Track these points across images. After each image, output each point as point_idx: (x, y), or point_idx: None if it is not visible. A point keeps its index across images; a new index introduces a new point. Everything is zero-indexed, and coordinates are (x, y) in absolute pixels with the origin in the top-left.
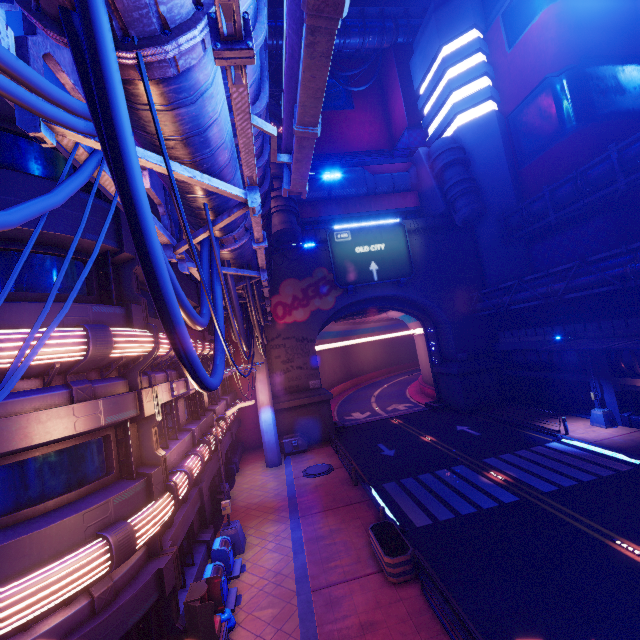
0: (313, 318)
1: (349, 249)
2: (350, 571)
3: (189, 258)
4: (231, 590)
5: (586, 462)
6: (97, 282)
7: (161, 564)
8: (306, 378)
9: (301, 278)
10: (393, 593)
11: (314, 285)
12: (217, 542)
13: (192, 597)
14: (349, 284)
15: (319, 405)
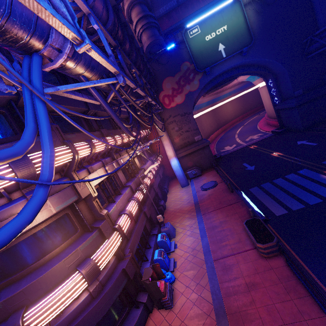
0: (187, 99)
1: (200, 40)
2: (235, 248)
3: (48, 85)
4: (171, 259)
5: None
6: (16, 124)
7: (124, 265)
8: (192, 136)
9: (173, 75)
10: (265, 263)
11: (183, 76)
12: (159, 237)
13: (145, 278)
14: (206, 67)
15: (203, 149)
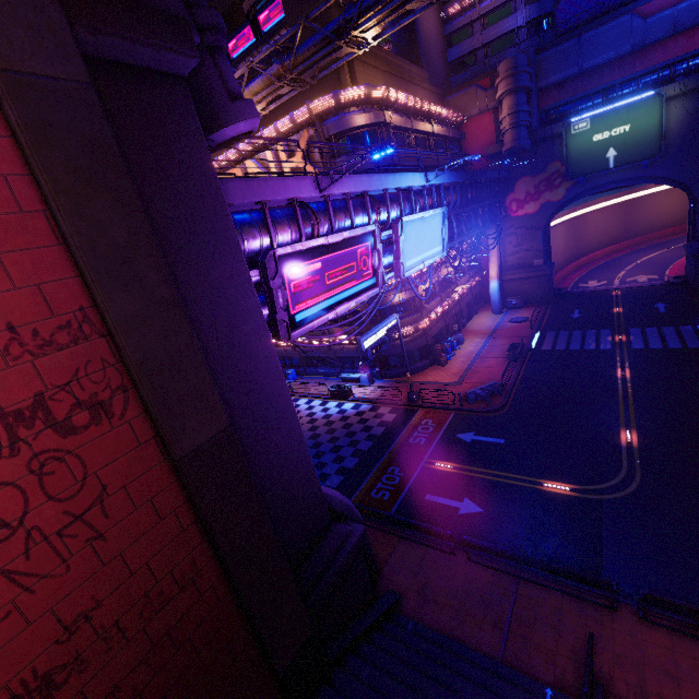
0: (542, 210)
1: (585, 139)
2: (496, 356)
3: None
4: (453, 353)
5: (697, 340)
6: None
7: (427, 336)
8: (531, 258)
9: (534, 175)
10: (505, 363)
11: (546, 180)
12: (450, 338)
13: (435, 346)
14: (580, 176)
15: (539, 278)
